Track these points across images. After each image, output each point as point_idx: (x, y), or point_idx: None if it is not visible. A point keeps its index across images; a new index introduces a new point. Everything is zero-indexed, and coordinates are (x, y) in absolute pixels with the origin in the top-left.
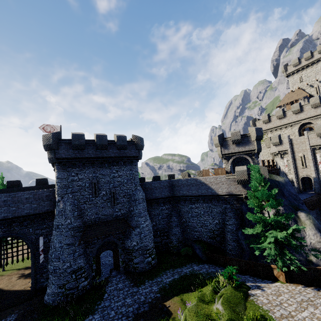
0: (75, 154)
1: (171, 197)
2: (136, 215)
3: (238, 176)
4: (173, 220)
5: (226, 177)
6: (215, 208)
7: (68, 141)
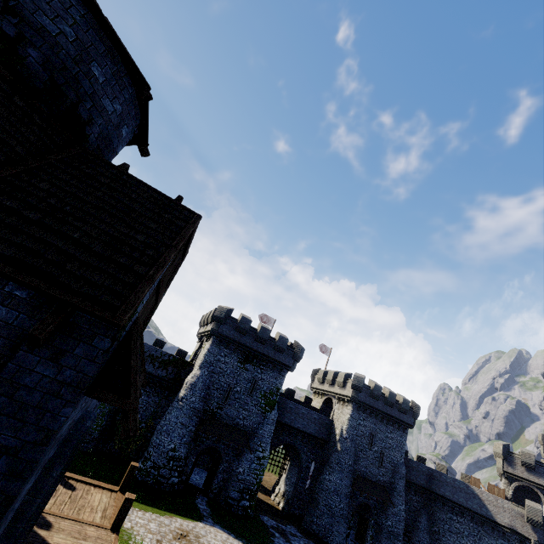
0: (370, 401)
1: (426, 489)
2: (396, 490)
3: (530, 513)
4: (423, 522)
5: (511, 505)
6: (486, 537)
7: (369, 388)
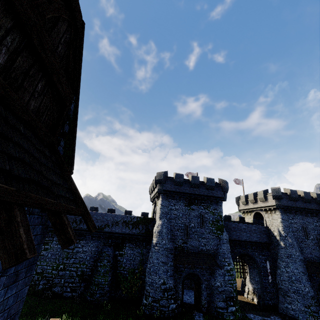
0: (291, 203)
1: None
2: None
3: None
4: None
5: None
6: None
7: (286, 194)
